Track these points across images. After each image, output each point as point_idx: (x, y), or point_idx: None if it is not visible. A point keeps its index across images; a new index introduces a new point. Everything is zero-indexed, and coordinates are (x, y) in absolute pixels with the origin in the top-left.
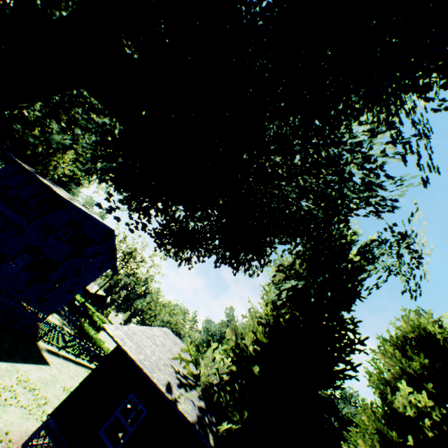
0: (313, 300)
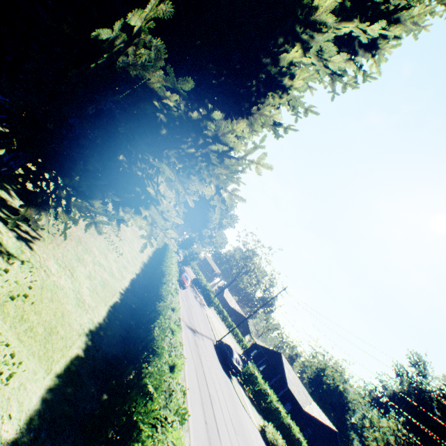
0: None
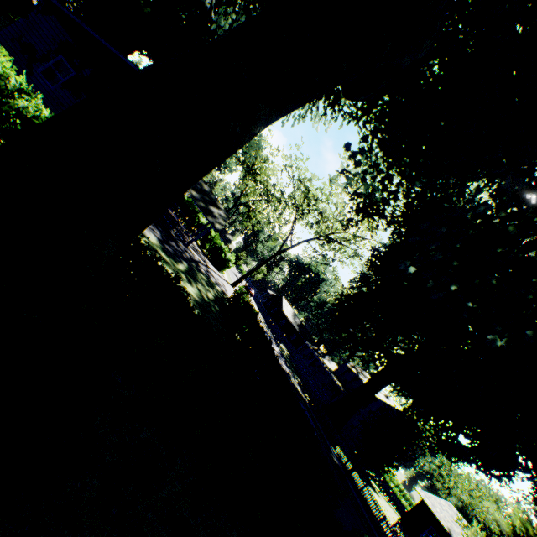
0: None
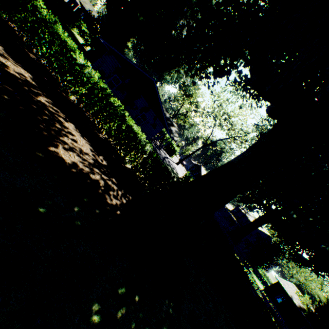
0: None
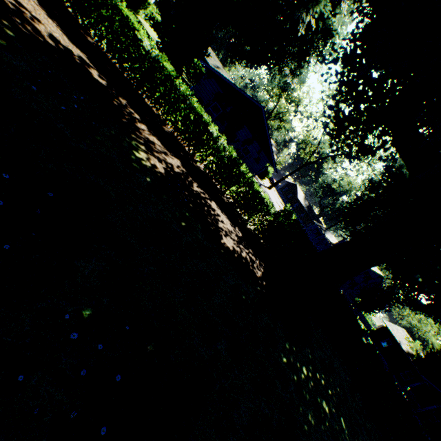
0: None
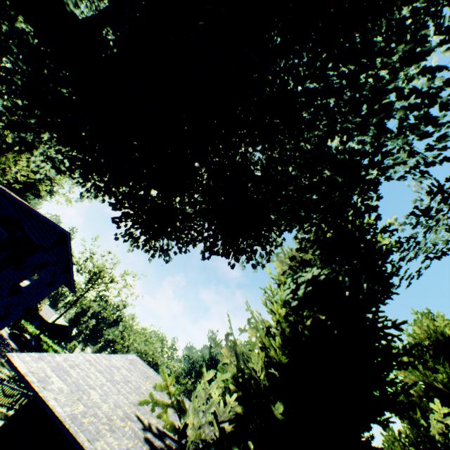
0: (347, 294)
